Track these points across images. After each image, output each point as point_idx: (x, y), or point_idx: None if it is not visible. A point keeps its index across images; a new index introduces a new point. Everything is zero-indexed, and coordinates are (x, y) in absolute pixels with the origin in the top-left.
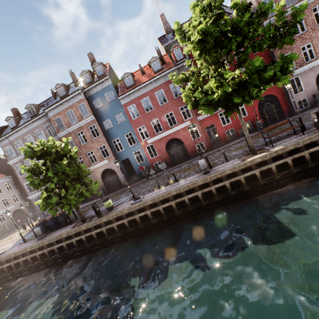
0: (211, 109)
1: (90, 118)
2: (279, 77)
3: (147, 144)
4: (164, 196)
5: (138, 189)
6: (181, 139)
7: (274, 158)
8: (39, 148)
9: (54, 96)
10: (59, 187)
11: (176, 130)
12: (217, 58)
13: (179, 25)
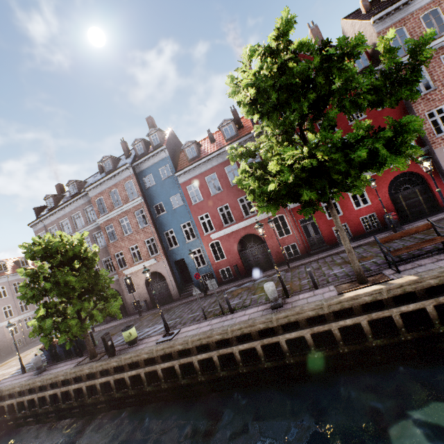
0: (272, 206)
1: (137, 201)
2: (385, 157)
3: (211, 240)
4: (201, 340)
5: (186, 310)
6: (261, 236)
7: (398, 297)
8: (41, 246)
9: (100, 171)
10: (64, 302)
11: (253, 222)
12: (285, 124)
13: (234, 79)
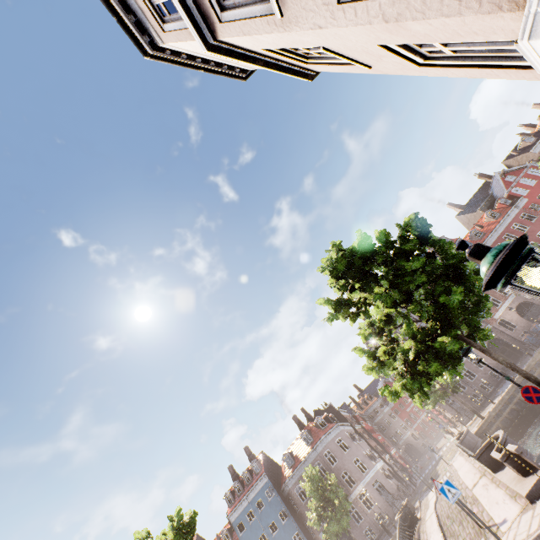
0: None
1: None
2: None
3: None
4: None
5: None
6: None
7: None
8: None
9: None
10: None
11: None
12: None
13: None
